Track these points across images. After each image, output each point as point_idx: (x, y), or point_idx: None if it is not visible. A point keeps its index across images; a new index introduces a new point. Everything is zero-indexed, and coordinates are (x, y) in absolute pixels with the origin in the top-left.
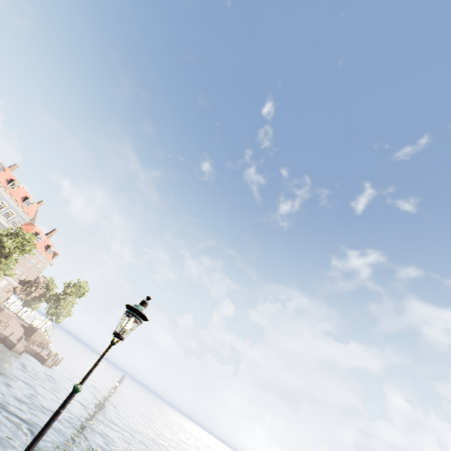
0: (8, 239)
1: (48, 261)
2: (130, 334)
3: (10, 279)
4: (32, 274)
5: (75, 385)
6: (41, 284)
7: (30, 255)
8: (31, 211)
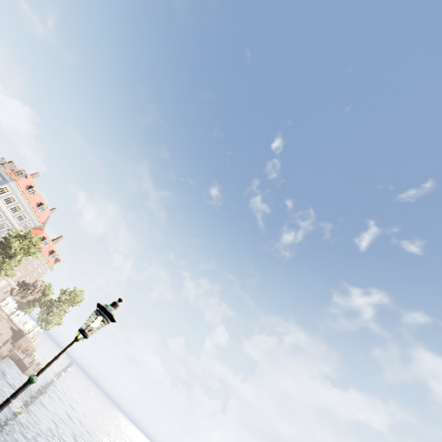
0: (15, 241)
1: (49, 266)
2: (95, 332)
3: (10, 280)
4: (31, 277)
5: (31, 376)
6: (38, 288)
7: (34, 258)
8: (43, 217)
